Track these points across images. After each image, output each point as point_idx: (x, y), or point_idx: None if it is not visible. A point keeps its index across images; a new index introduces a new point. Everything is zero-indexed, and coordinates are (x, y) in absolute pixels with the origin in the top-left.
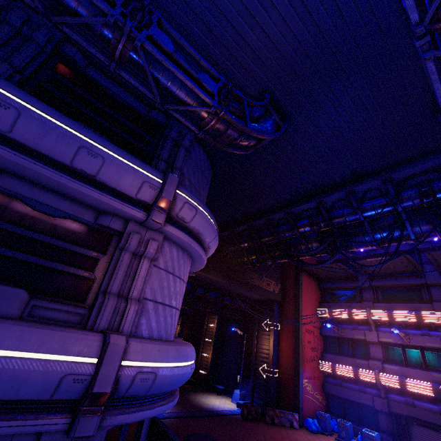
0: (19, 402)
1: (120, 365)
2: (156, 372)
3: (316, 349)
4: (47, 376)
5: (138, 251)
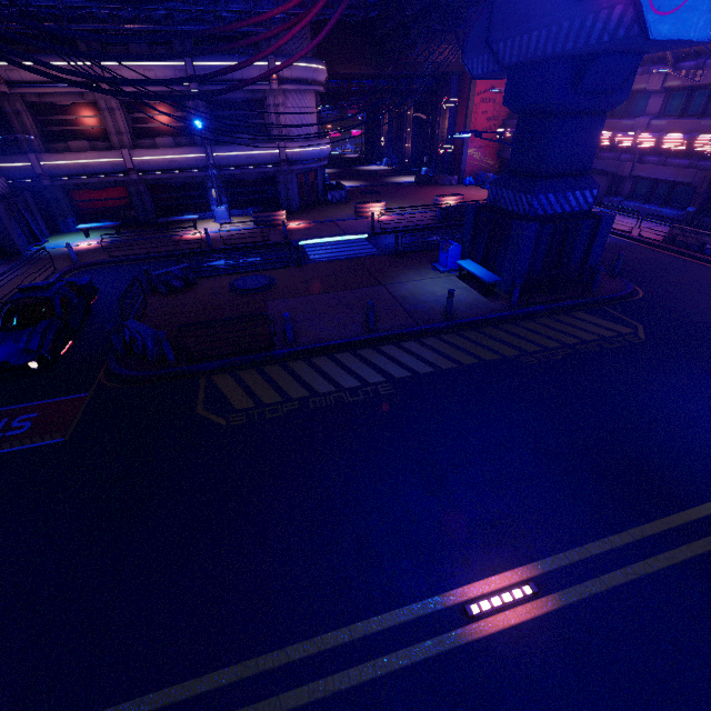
0: (266, 165)
1: (286, 152)
2: (300, 153)
3: (496, 118)
4: (268, 157)
5: (276, 105)
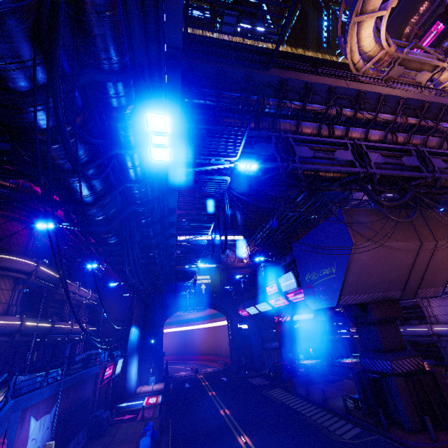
0: (426, 335)
1: (432, 329)
2: (441, 330)
3: None
4: (423, 332)
5: (425, 306)
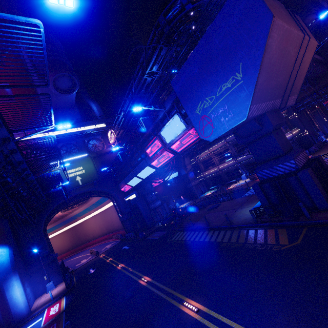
0: None
1: None
2: None
3: None
4: None
5: None
